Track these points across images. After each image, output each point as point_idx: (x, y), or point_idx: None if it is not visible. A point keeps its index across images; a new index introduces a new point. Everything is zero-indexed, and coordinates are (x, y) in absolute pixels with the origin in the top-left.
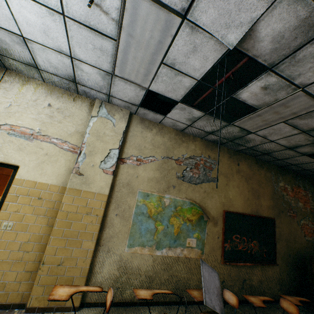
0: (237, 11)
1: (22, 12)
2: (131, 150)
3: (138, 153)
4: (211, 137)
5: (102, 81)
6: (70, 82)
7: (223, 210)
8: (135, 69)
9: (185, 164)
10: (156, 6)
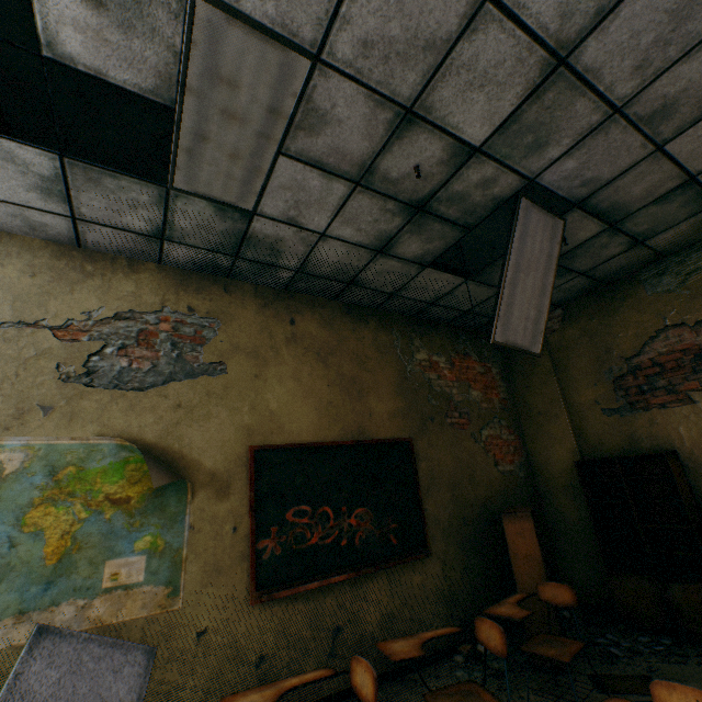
0: None
1: None
2: None
3: None
4: (177, 252)
5: None
6: None
7: (249, 446)
8: None
9: (96, 336)
10: None
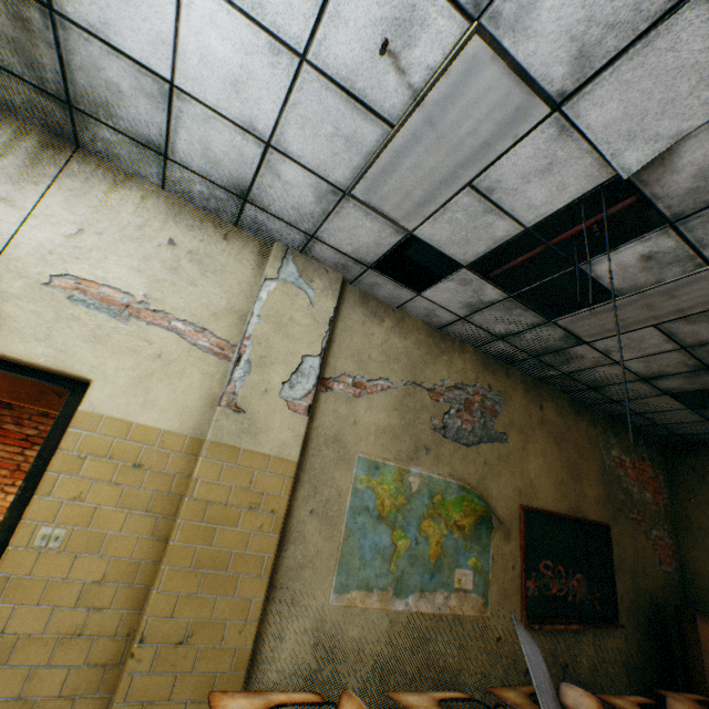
0: (658, 113)
1: (204, 34)
2: (342, 362)
3: (356, 370)
4: (497, 345)
5: (312, 205)
6: (232, 197)
7: (521, 504)
8: (404, 189)
9: (447, 399)
10: (513, 78)
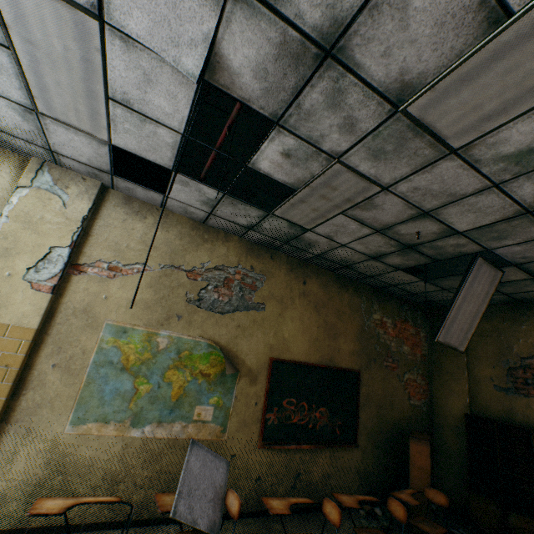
0: (177, 18)
1: None
2: (98, 251)
3: (112, 257)
4: (253, 235)
5: (25, 123)
6: None
7: (270, 357)
8: (70, 105)
9: (205, 278)
10: None
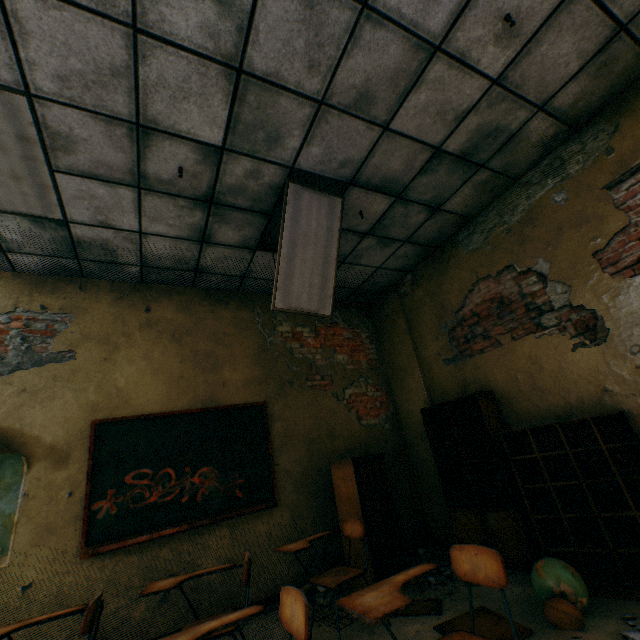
0: None
1: None
2: None
3: None
4: (24, 261)
5: None
6: None
7: (92, 420)
8: None
9: None
10: None
